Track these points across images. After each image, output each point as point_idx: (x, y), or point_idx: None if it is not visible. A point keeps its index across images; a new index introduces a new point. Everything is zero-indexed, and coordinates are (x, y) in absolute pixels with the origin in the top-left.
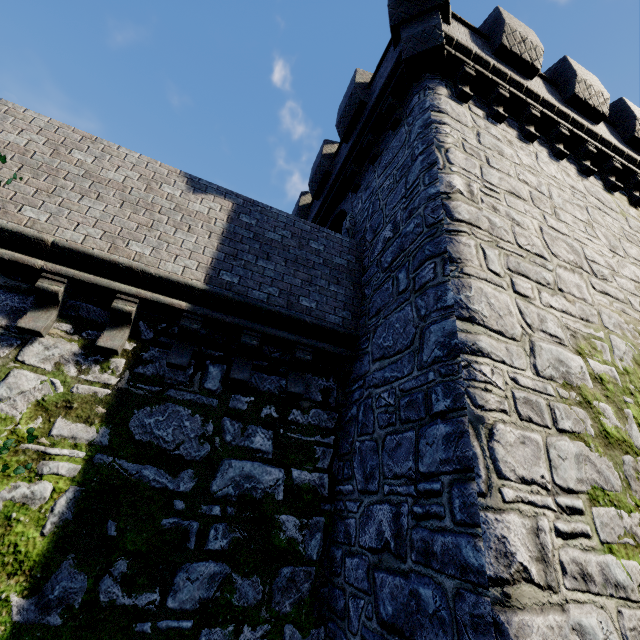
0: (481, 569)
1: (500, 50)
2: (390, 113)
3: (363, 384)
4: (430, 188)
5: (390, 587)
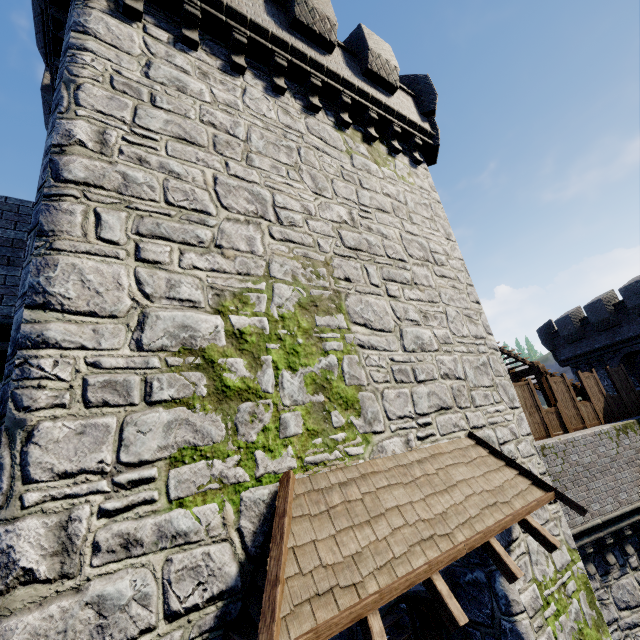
0: None
1: None
2: (61, 30)
3: None
4: (49, 139)
5: None
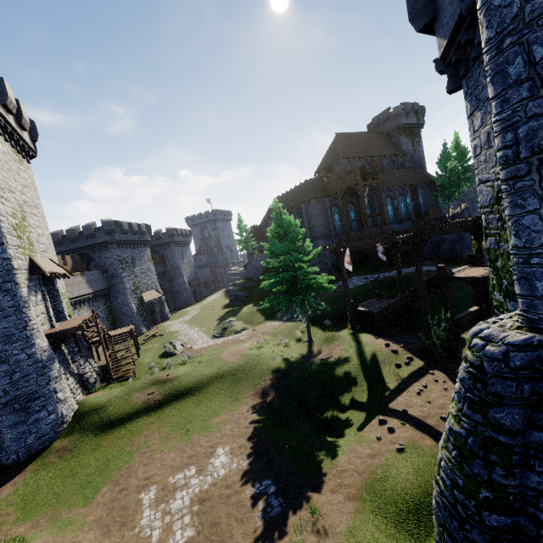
0: (8, 258)
1: None
2: None
3: None
4: None
5: None
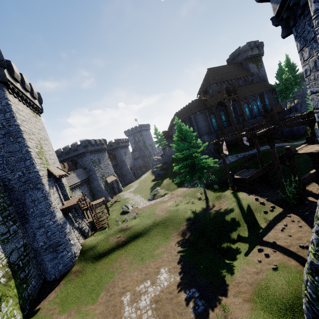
0: (37, 171)
1: (14, 77)
2: None
3: (3, 157)
4: (15, 123)
5: (24, 179)
